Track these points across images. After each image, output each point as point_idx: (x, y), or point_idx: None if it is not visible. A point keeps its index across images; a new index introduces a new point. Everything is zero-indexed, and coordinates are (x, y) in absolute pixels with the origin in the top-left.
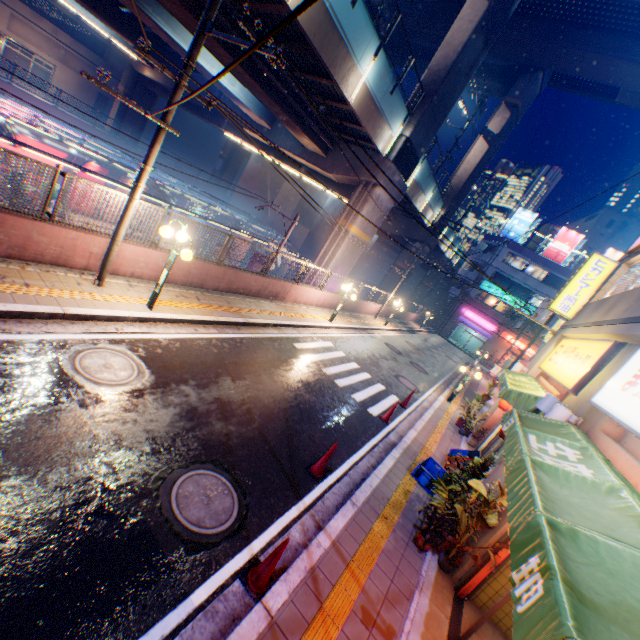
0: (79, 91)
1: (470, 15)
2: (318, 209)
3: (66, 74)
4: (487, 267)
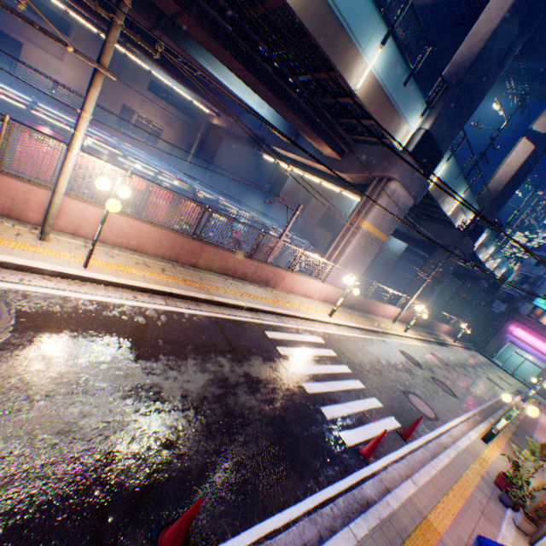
0: (176, 143)
1: (499, 2)
2: (342, 216)
3: (169, 132)
4: (542, 281)
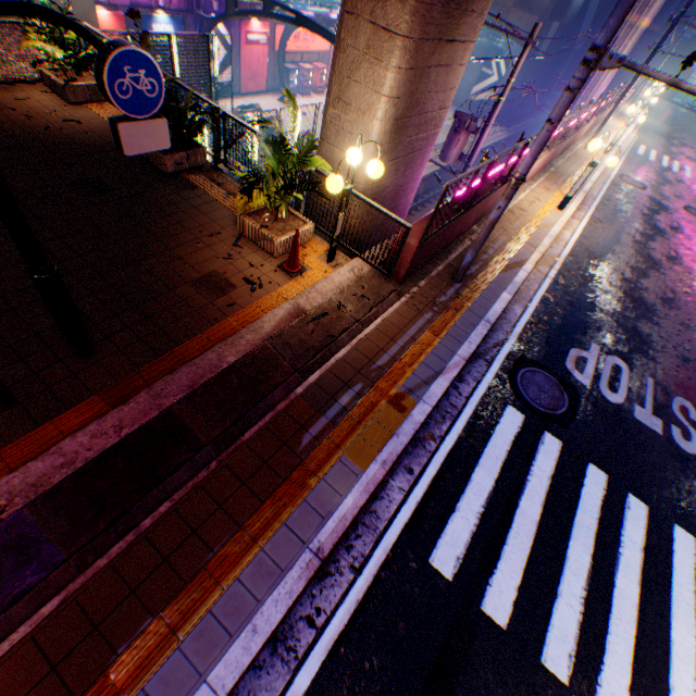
0: None
1: None
2: None
3: None
4: None
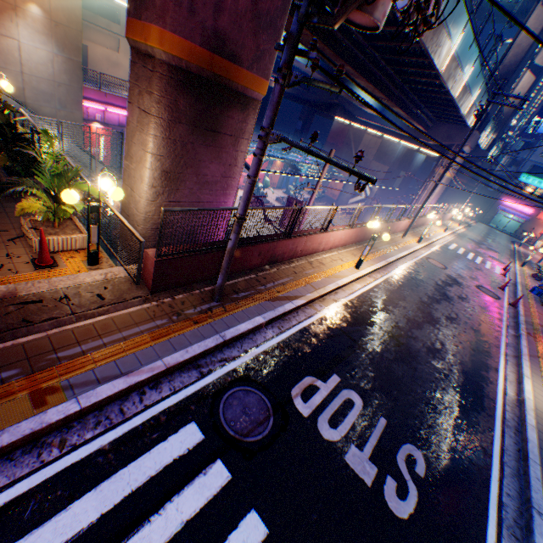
0: None
1: (534, 25)
2: (394, 151)
3: None
4: (524, 162)
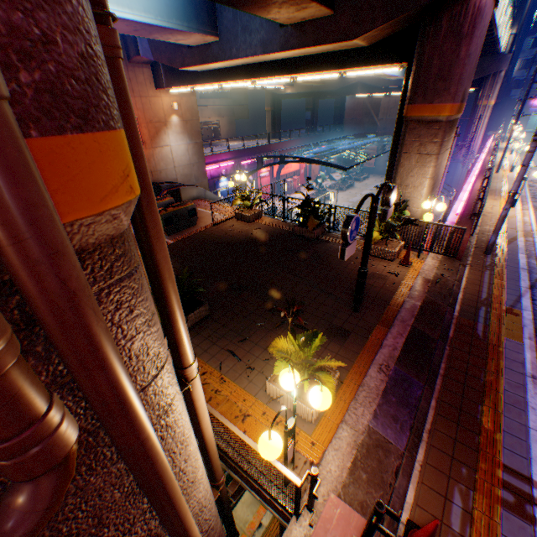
0: (229, 127)
1: None
2: None
3: (222, 122)
4: None
